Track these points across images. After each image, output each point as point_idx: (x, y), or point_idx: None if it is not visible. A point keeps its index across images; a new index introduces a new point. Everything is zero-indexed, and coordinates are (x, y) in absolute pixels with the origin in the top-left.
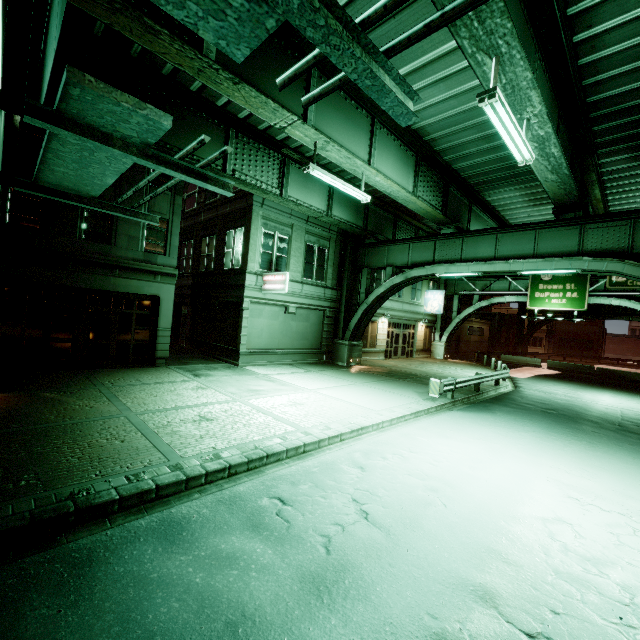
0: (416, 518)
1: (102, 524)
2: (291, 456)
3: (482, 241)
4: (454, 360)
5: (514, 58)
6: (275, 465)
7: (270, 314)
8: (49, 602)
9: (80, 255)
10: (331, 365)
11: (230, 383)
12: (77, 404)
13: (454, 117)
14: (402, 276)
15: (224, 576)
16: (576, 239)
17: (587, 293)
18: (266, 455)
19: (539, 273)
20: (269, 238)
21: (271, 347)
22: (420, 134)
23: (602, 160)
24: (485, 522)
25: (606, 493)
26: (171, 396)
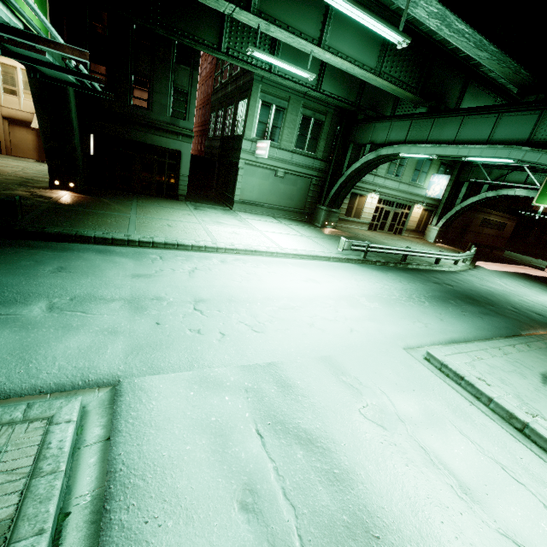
0: (215, 280)
1: (85, 244)
2: (195, 250)
3: (449, 123)
4: (444, 245)
5: None
6: (181, 250)
7: (262, 175)
8: (49, 251)
9: (130, 117)
10: (307, 224)
11: (211, 216)
12: (114, 206)
13: None
14: (375, 153)
15: (107, 264)
16: (531, 126)
17: None
18: (177, 244)
19: (489, 161)
20: (266, 110)
21: (260, 201)
22: (385, 3)
23: None
24: (249, 291)
25: (360, 311)
26: (165, 214)
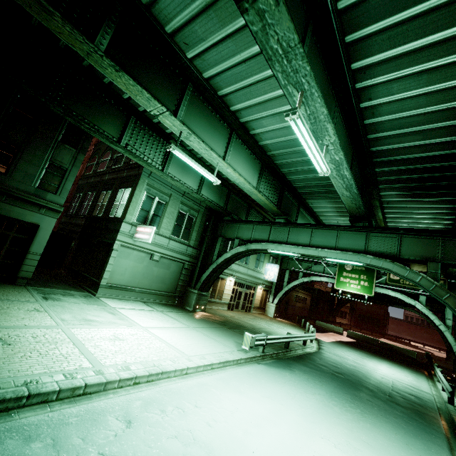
0: None
1: None
2: (64, 398)
3: (302, 232)
4: (281, 319)
5: (314, 95)
6: (34, 408)
7: (137, 258)
8: None
9: None
10: (179, 308)
11: (71, 310)
12: None
13: (287, 142)
14: (245, 247)
15: None
16: (363, 241)
17: (374, 284)
18: (27, 395)
19: (338, 261)
20: (149, 200)
21: (131, 285)
22: (265, 149)
23: (382, 193)
24: None
25: None
26: None
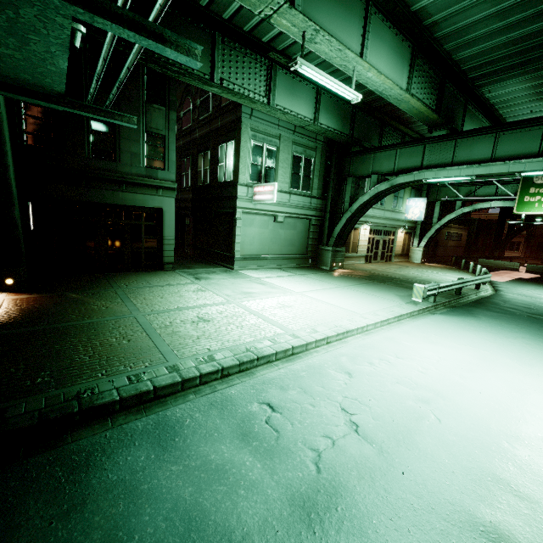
0: (409, 434)
1: (104, 423)
2: (280, 358)
3: (478, 142)
4: (431, 264)
5: None
6: (265, 367)
7: (260, 223)
8: (43, 511)
9: (91, 172)
10: (316, 269)
11: (226, 286)
12: (96, 304)
13: None
14: (387, 183)
15: (212, 492)
16: None
17: None
18: (256, 358)
19: (542, 174)
20: (258, 150)
21: (262, 253)
22: (420, 17)
23: None
24: (486, 442)
25: None
26: (174, 298)
